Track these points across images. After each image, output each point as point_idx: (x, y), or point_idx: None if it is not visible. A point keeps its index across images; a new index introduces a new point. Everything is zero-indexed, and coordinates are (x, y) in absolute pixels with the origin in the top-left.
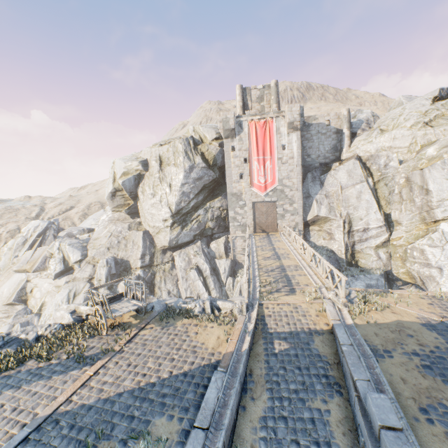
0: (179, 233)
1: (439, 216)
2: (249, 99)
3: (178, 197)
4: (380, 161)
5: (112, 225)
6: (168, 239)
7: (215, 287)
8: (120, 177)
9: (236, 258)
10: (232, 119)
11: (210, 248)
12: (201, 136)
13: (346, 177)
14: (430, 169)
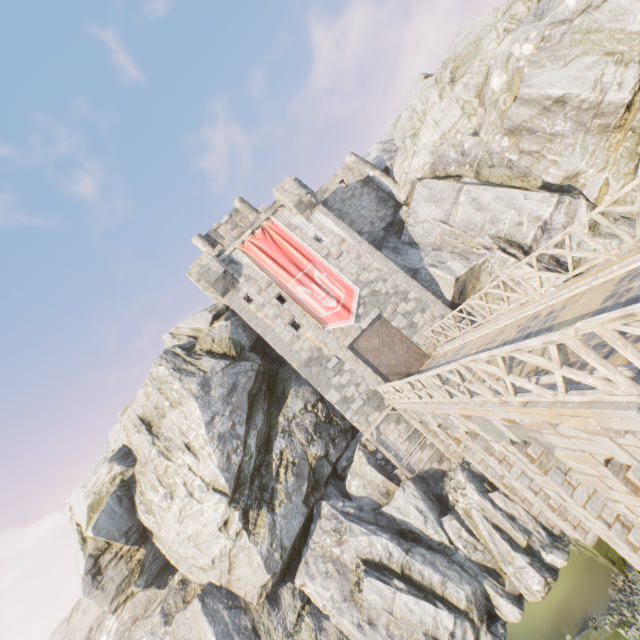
0: (272, 524)
1: (625, 96)
2: (222, 241)
3: (217, 453)
4: (450, 157)
5: None
6: (258, 560)
7: (442, 574)
8: (88, 522)
9: (414, 469)
10: (212, 261)
11: (354, 498)
12: (189, 334)
13: (433, 207)
14: (526, 84)
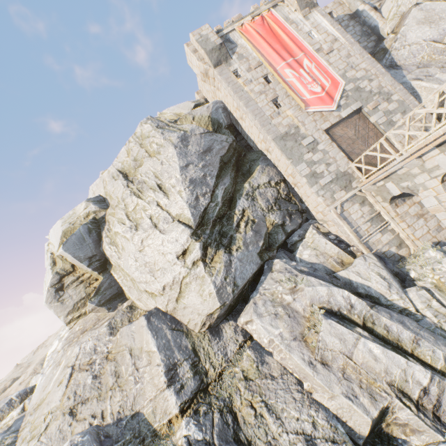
0: (227, 263)
1: None
2: None
3: (187, 192)
4: None
5: (71, 348)
6: (211, 288)
7: (414, 332)
8: (60, 245)
9: (372, 248)
10: (212, 33)
11: (305, 263)
12: (171, 118)
13: (427, 28)
14: None
